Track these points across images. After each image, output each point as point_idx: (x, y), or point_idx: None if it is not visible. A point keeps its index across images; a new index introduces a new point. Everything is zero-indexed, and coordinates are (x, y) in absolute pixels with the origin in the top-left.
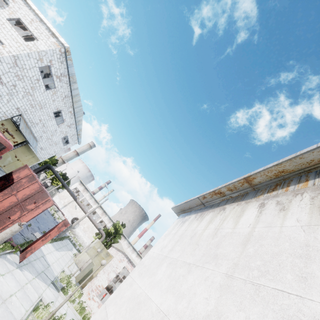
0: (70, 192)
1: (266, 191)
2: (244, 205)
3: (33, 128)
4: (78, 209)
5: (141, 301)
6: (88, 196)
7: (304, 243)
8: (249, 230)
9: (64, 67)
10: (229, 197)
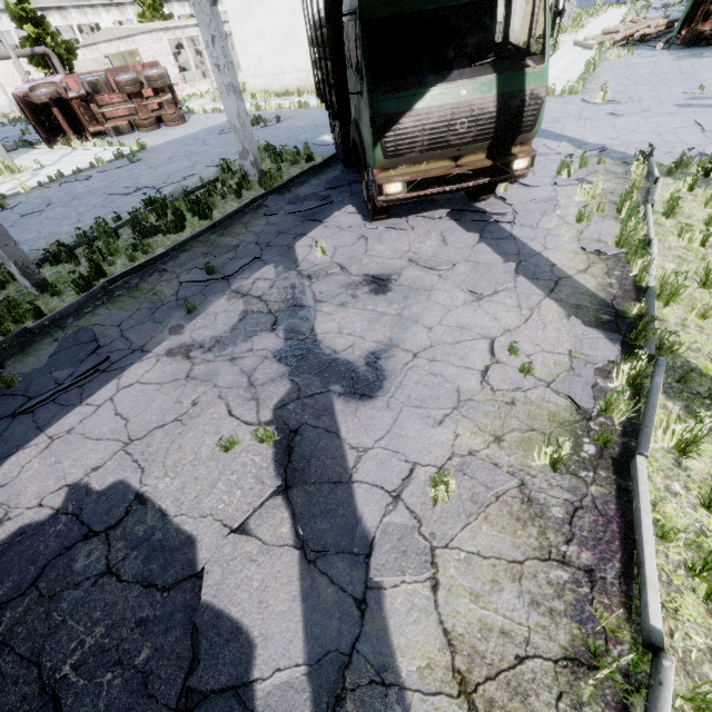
0: None
1: None
2: None
3: None
4: None
5: (263, 31)
6: None
7: None
8: None
9: None
10: None
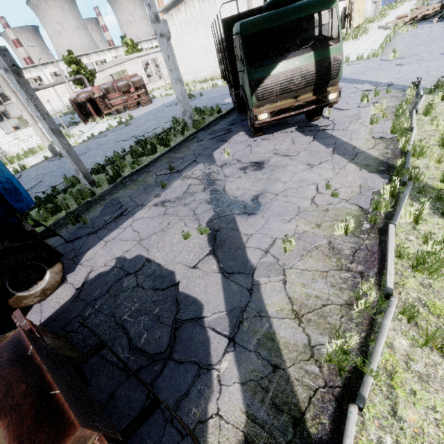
0: None
1: None
2: None
3: None
4: None
5: (191, 49)
6: None
7: (210, 11)
8: (200, 11)
9: None
10: None
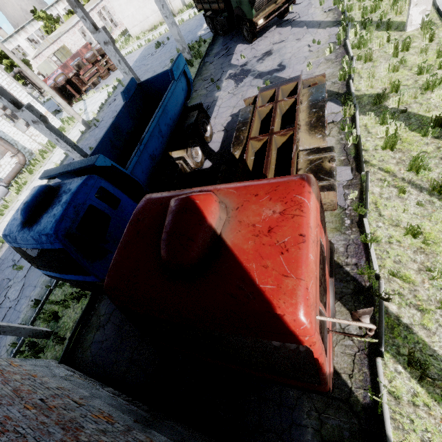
0: None
1: None
2: None
3: None
4: None
5: None
6: None
7: None
8: None
9: None
10: None
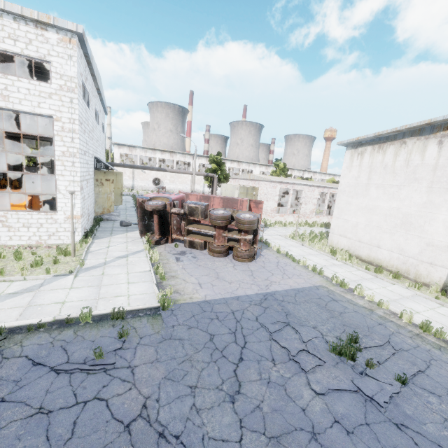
0: (155, 169)
1: (442, 129)
2: (424, 141)
3: (97, 154)
4: (146, 171)
5: (372, 208)
6: (141, 152)
7: None
8: (434, 162)
9: (82, 58)
10: (405, 131)
